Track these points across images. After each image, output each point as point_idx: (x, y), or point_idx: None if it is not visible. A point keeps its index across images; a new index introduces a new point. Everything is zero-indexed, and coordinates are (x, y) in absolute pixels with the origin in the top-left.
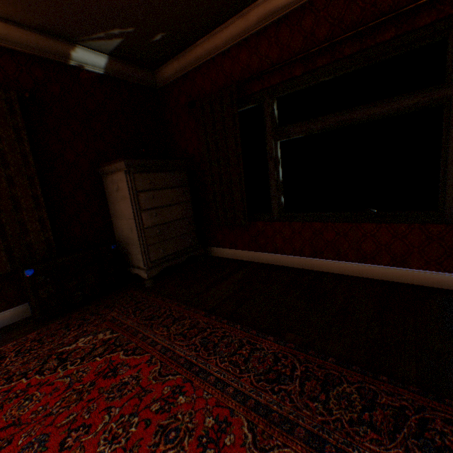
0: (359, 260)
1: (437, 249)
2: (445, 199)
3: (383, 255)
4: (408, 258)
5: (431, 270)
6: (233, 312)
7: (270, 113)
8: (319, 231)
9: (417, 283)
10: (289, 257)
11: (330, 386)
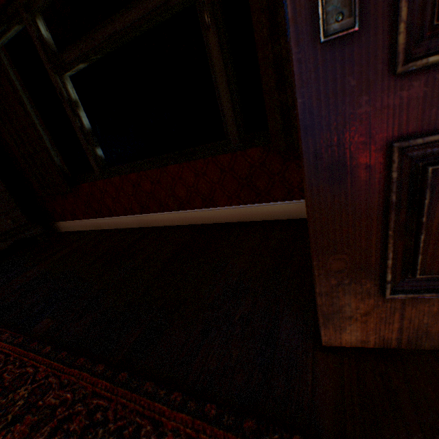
0: (179, 207)
1: (233, 182)
2: (227, 123)
3: (196, 198)
4: (215, 197)
5: (235, 205)
6: (10, 305)
7: (36, 35)
8: (138, 183)
9: (228, 221)
10: (125, 218)
11: (12, 392)
